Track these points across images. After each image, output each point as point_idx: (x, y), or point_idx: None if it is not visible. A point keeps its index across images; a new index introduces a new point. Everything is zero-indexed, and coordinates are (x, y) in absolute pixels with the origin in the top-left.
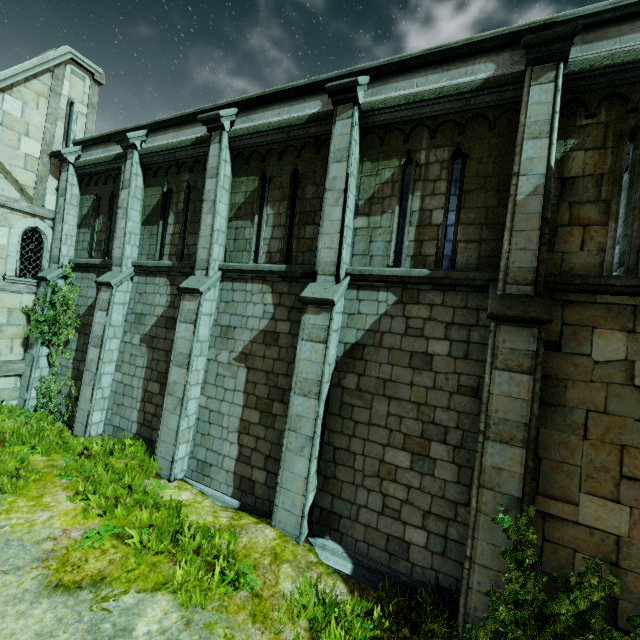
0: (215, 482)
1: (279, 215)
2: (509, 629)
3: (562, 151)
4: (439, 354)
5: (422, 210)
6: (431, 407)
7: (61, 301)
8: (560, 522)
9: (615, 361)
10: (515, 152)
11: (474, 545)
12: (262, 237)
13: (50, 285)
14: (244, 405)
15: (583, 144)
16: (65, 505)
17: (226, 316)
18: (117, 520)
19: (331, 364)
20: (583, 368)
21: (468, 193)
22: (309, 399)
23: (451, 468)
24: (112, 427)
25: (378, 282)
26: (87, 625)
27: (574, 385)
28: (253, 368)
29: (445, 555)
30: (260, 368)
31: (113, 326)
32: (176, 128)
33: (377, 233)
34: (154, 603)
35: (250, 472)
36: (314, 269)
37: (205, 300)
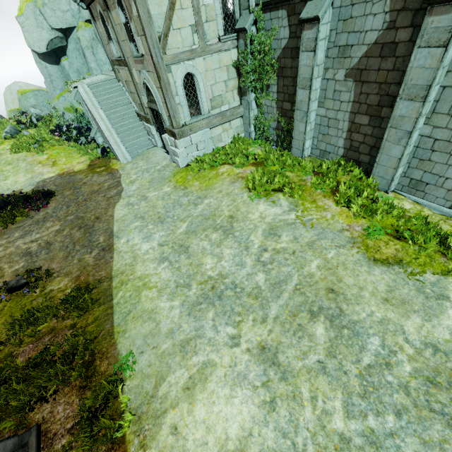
0: (430, 196)
1: None
2: None
3: None
4: None
5: None
6: None
7: (256, 49)
8: None
9: None
10: None
11: None
12: None
13: (248, 35)
14: None
15: None
16: (334, 208)
17: None
18: (377, 222)
19: None
20: None
21: None
22: None
23: None
24: (318, 151)
25: None
26: (414, 287)
27: None
28: None
29: None
30: None
31: (317, 66)
32: None
33: None
34: (450, 283)
35: None
36: None
37: None
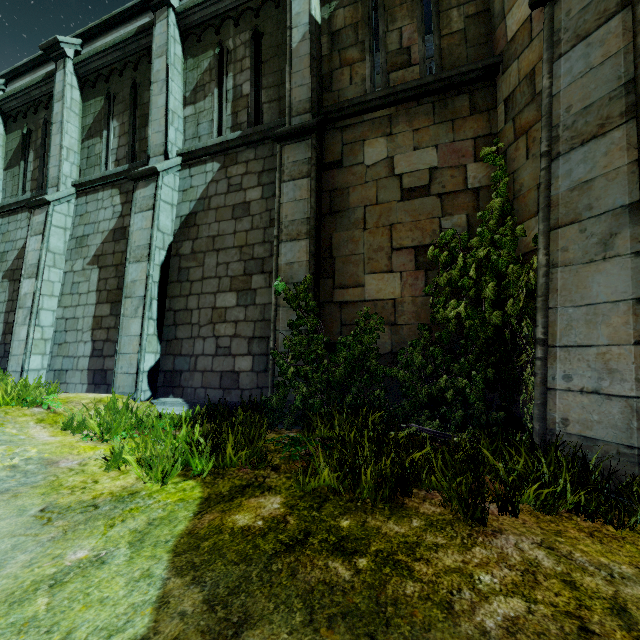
0: (71, 386)
1: (123, 125)
2: (298, 388)
3: (329, 12)
4: (255, 200)
5: (235, 87)
6: (250, 246)
7: None
8: (352, 305)
9: (380, 161)
10: (287, 12)
11: (277, 337)
12: (110, 148)
13: None
14: (97, 302)
15: (342, 3)
16: None
17: (81, 228)
18: None
19: (166, 234)
20: (359, 174)
21: (266, 62)
22: (141, 263)
23: (268, 292)
24: None
25: (205, 156)
26: None
27: (354, 190)
28: (104, 266)
29: (267, 370)
30: (110, 264)
31: None
32: (32, 72)
33: (202, 116)
34: None
35: (102, 363)
36: (147, 154)
37: (55, 212)
